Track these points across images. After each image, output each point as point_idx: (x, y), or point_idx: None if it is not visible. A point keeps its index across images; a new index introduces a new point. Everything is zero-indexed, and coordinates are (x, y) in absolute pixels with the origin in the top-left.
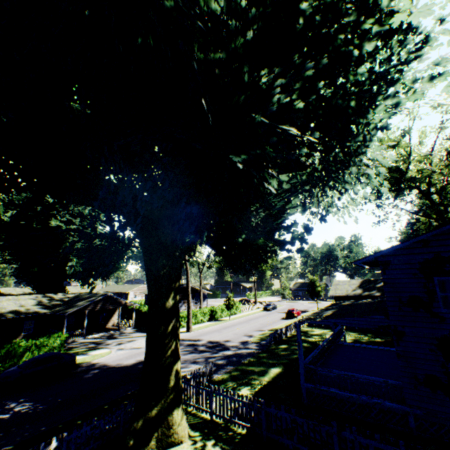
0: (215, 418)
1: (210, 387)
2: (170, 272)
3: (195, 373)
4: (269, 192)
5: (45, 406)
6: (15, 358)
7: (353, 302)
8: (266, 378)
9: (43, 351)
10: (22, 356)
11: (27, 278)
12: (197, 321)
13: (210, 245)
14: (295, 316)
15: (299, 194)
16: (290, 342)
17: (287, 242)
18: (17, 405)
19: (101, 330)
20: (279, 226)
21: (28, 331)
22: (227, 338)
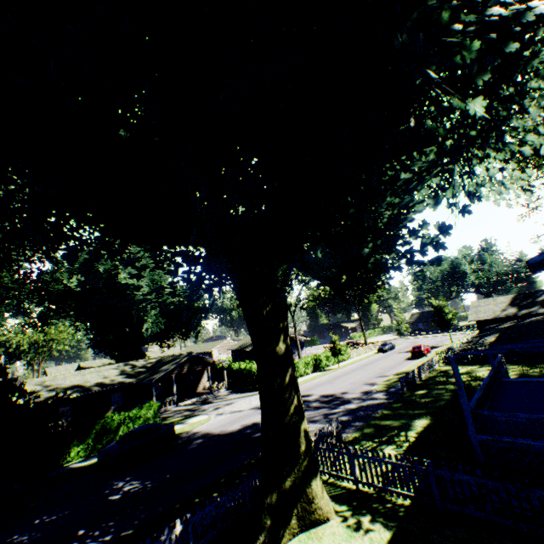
0: (361, 487)
1: (348, 449)
2: (274, 310)
3: (320, 433)
4: (398, 177)
5: (154, 484)
6: (111, 434)
7: (516, 323)
8: (412, 433)
9: (137, 423)
10: (117, 430)
11: (104, 347)
12: (300, 374)
13: (311, 273)
14: (424, 354)
15: (434, 177)
16: (429, 386)
17: (416, 252)
18: (124, 484)
19: (192, 395)
20: (399, 233)
21: (116, 404)
22: (343, 389)
